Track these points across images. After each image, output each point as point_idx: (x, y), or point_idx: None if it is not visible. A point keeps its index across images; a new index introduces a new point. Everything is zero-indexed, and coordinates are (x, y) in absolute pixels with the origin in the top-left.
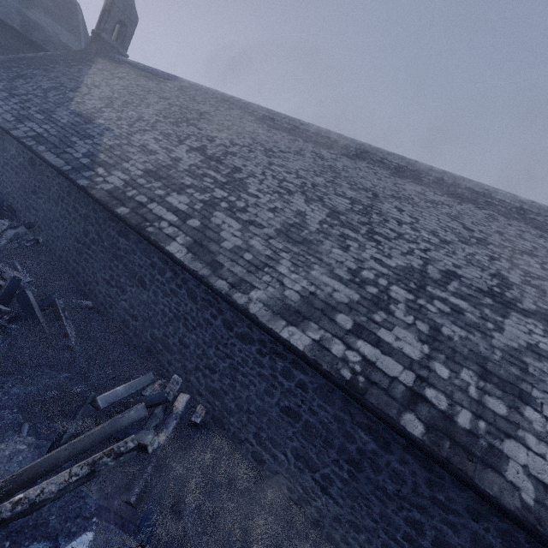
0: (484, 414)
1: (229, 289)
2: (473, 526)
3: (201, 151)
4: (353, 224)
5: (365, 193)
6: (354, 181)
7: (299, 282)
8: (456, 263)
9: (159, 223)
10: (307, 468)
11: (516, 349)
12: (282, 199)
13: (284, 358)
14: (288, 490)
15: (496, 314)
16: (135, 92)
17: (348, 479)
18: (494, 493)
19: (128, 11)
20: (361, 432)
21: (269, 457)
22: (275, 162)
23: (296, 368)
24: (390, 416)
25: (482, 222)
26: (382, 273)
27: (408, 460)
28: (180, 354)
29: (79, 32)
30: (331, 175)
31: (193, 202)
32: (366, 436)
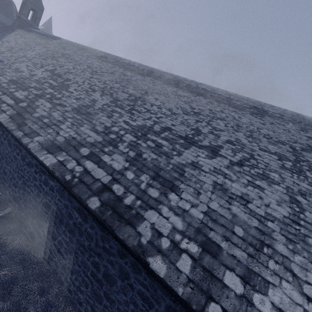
0: (143, 197)
1: (22, 136)
2: (120, 261)
3: (52, 71)
4: (123, 105)
5: (140, 91)
6: (138, 86)
7: (69, 132)
8: (174, 123)
9: (1, 104)
10: (52, 238)
11: (183, 164)
12: (87, 93)
13: (45, 173)
14: (44, 253)
15: (182, 147)
16: (30, 44)
17: (69, 242)
18: (123, 238)
19: (36, 3)
20: (75, 212)
21: (36, 234)
22: (94, 77)
23: (50, 178)
24: (81, 198)
25: (203, 104)
26: (124, 128)
27: (94, 225)
28: (3, 178)
29: (13, 17)
30: (125, 83)
31: (29, 94)
32: (77, 214)
